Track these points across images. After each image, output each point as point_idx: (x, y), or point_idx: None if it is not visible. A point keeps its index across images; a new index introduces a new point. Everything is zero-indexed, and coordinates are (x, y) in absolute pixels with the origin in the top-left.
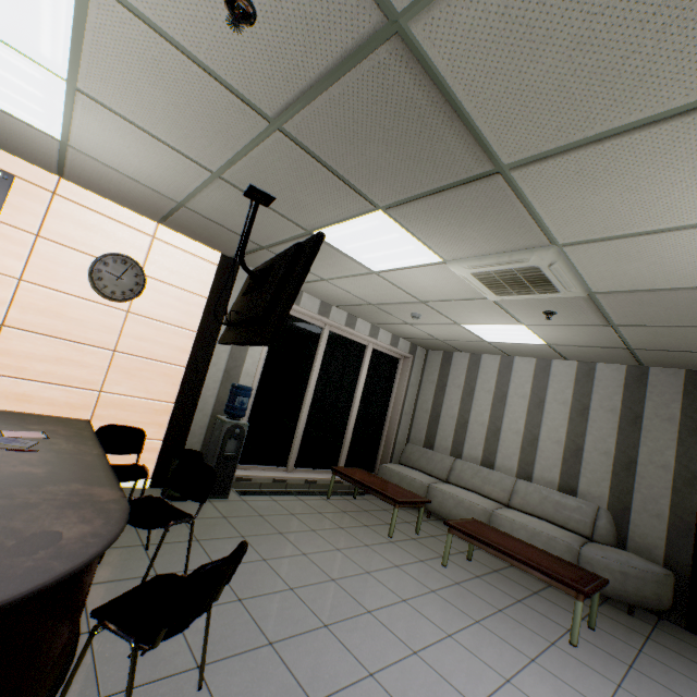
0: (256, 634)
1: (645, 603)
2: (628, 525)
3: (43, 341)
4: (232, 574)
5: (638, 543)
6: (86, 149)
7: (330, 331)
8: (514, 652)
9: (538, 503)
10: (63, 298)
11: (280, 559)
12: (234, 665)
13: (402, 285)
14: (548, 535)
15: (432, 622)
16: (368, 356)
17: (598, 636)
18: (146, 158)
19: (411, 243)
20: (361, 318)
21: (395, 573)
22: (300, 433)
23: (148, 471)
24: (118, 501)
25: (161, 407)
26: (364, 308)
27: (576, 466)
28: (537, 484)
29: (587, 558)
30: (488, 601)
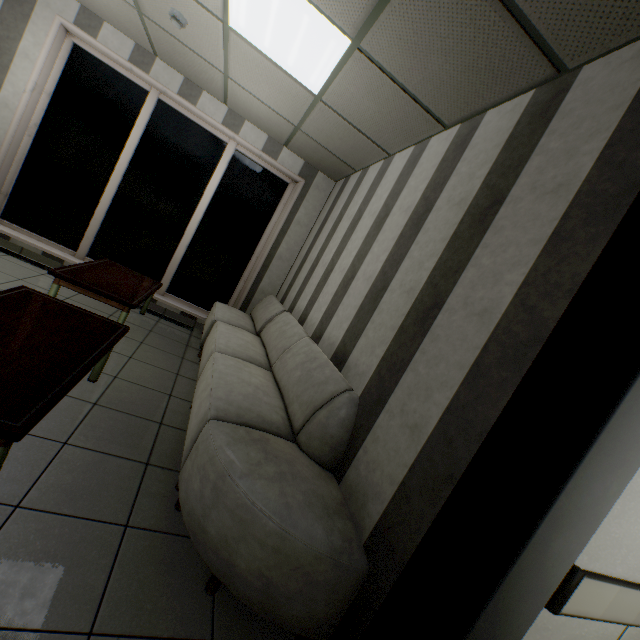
0: None
1: (230, 583)
2: (366, 436)
3: None
4: None
5: (359, 478)
6: None
7: (164, 103)
8: None
9: (291, 368)
10: None
11: None
12: None
13: None
14: (210, 391)
15: None
16: (226, 158)
17: None
18: None
19: None
20: (205, 90)
21: None
22: (97, 218)
23: None
24: None
25: None
26: (162, 41)
27: (366, 318)
28: (320, 346)
29: (201, 439)
30: None
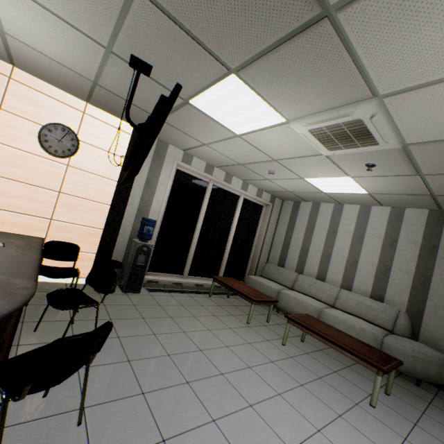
0: (134, 386)
1: (429, 379)
2: (421, 324)
3: (9, 183)
4: (101, 345)
5: (427, 337)
6: (17, 35)
7: (213, 185)
8: (326, 409)
9: (355, 306)
10: (21, 154)
11: (166, 334)
12: (111, 408)
13: (259, 146)
14: (360, 327)
15: (268, 384)
16: (240, 203)
17: (392, 400)
18: (57, 39)
19: (260, 105)
20: (235, 176)
21: (247, 348)
22: (191, 253)
23: (79, 272)
24: (27, 288)
25: (94, 232)
26: (236, 168)
27: (384, 281)
28: (355, 292)
29: (388, 345)
30: (312, 371)
